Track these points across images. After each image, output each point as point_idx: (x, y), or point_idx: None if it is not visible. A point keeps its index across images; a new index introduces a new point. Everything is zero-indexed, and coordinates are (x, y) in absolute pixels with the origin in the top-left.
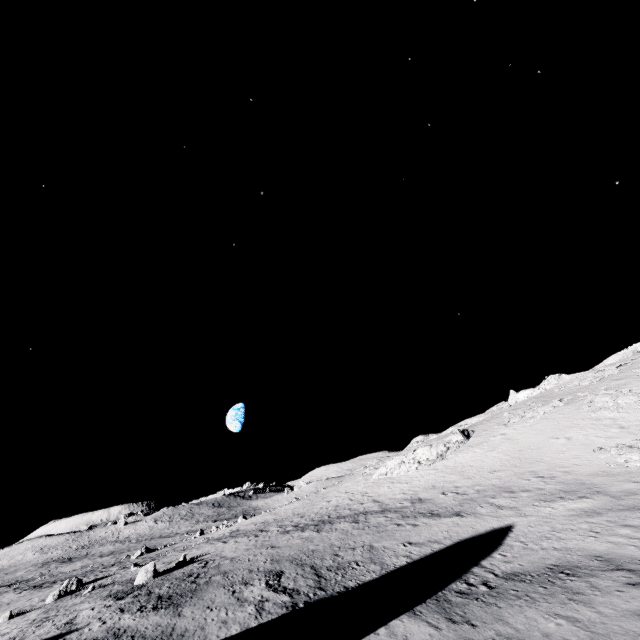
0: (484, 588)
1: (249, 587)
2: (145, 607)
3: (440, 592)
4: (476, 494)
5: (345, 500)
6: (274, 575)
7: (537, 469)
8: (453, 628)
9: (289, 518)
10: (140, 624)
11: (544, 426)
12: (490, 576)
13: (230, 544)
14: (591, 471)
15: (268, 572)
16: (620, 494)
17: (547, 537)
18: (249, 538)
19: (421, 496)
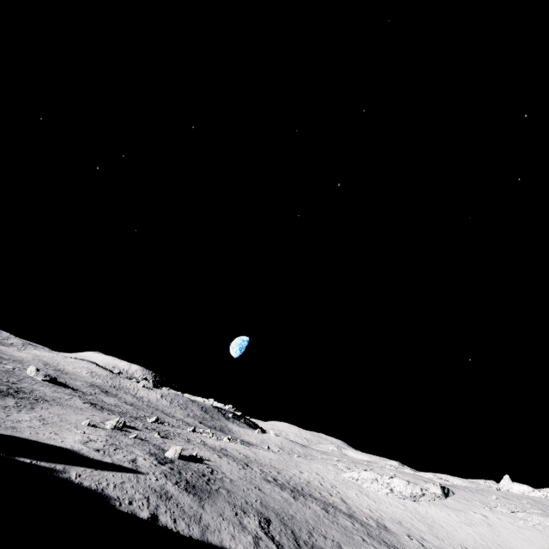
0: None
1: (247, 517)
2: (180, 484)
3: None
4: None
5: (316, 481)
6: (264, 519)
7: None
8: None
9: (267, 466)
10: (180, 497)
11: (534, 537)
12: None
13: (225, 462)
14: None
15: (259, 513)
16: None
17: None
18: (238, 466)
19: (387, 524)
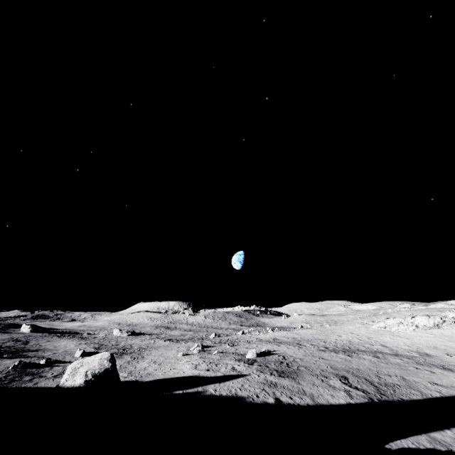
0: None
1: (330, 380)
2: (273, 373)
3: None
4: None
5: (354, 338)
6: (342, 377)
7: None
8: None
9: (313, 340)
10: (281, 382)
11: None
12: None
13: (285, 348)
14: None
15: (336, 374)
16: None
17: None
18: (295, 347)
19: (426, 352)
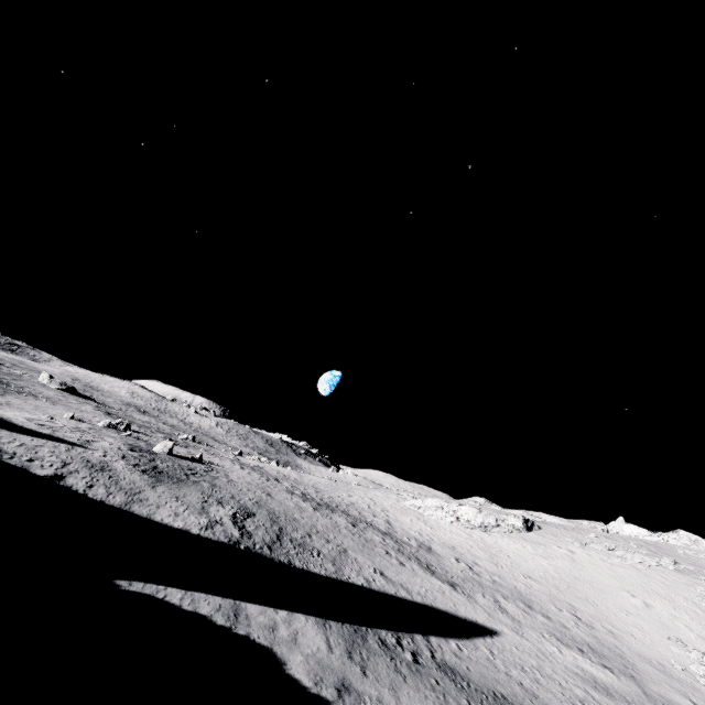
0: (409, 657)
1: (219, 506)
2: (139, 466)
3: (365, 627)
4: (489, 582)
5: (364, 504)
6: (246, 512)
7: (580, 607)
8: (344, 661)
9: (306, 486)
10: (124, 473)
11: (628, 574)
12: (426, 653)
13: (243, 471)
14: (645, 653)
15: (244, 507)
16: (658, 698)
17: (524, 669)
18: (261, 477)
19: (433, 547)
